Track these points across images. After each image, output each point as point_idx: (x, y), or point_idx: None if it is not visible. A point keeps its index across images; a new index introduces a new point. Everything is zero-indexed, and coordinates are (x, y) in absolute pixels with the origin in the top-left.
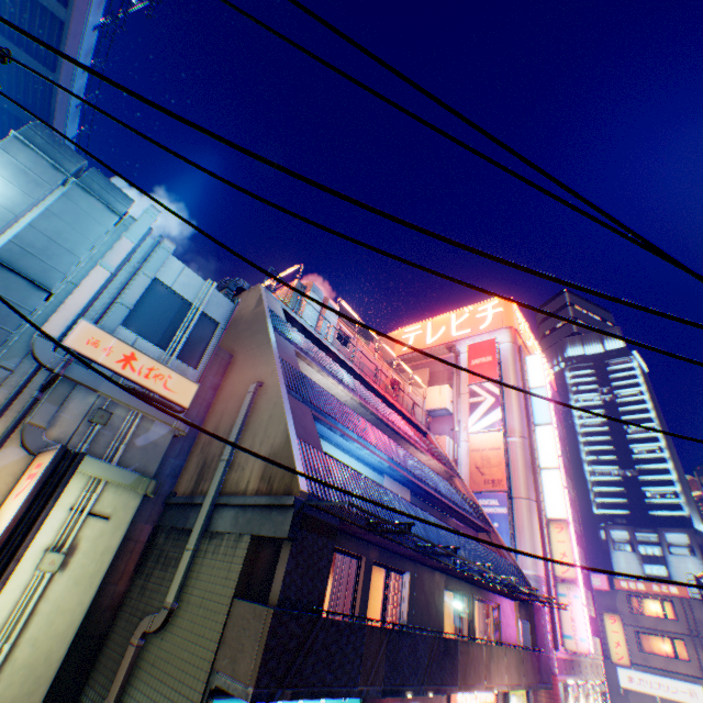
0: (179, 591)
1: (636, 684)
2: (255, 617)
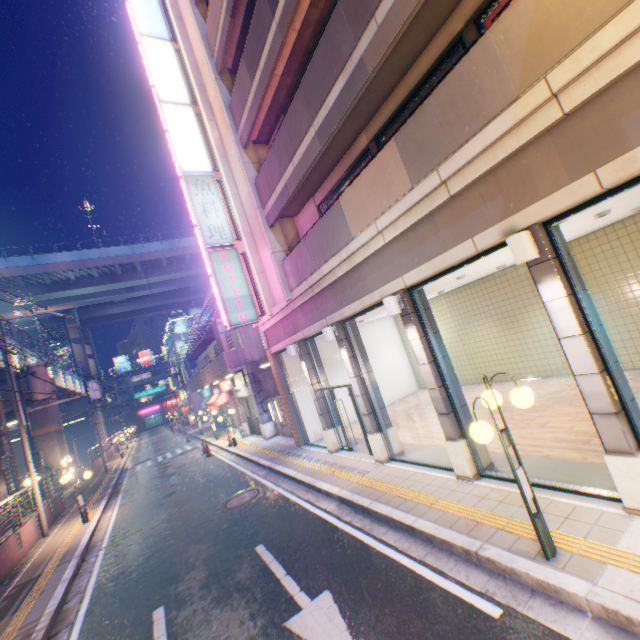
0: None
1: None
2: None
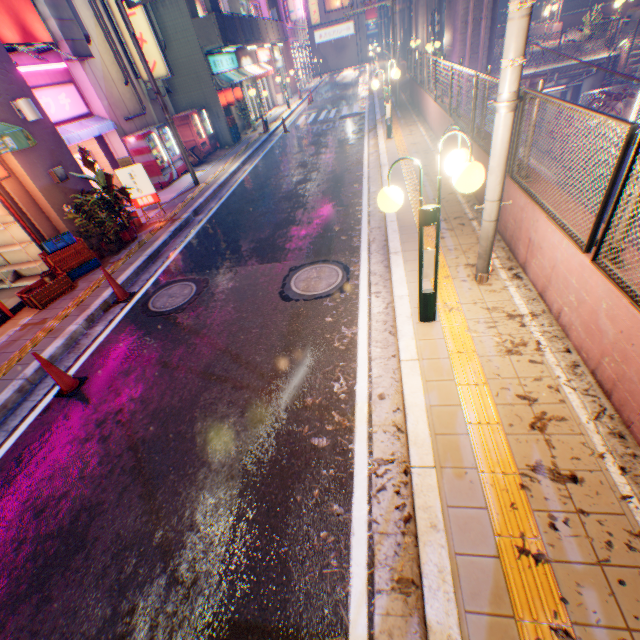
0: (162, 34)
1: (324, 40)
2: (208, 23)
